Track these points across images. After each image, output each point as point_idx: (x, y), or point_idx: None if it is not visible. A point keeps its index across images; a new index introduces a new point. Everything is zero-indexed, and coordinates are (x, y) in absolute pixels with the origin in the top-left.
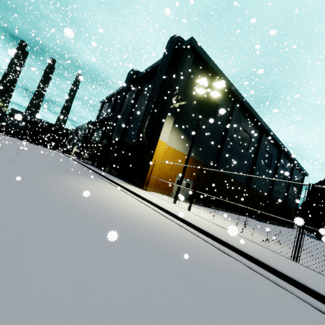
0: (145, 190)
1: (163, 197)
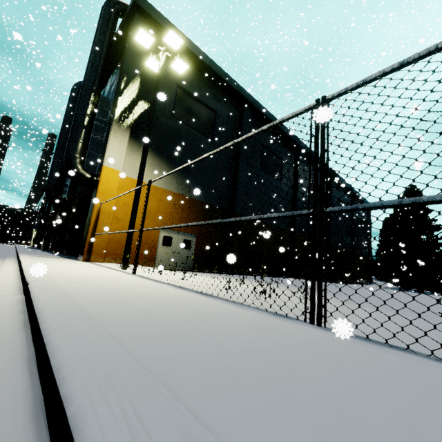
0: (90, 260)
1: (119, 266)
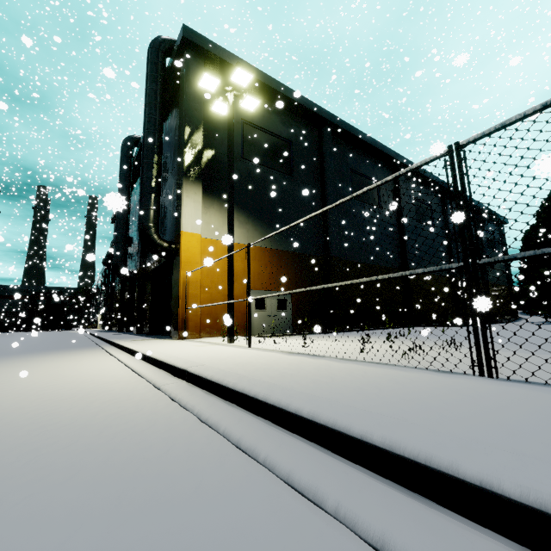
0: (185, 338)
1: (219, 340)
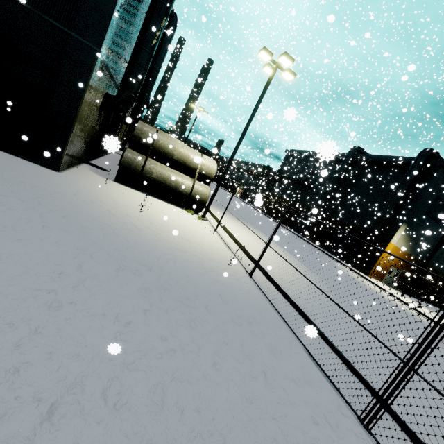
0: (369, 276)
1: (385, 286)
